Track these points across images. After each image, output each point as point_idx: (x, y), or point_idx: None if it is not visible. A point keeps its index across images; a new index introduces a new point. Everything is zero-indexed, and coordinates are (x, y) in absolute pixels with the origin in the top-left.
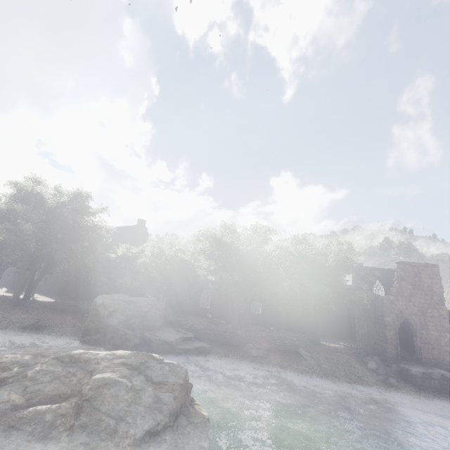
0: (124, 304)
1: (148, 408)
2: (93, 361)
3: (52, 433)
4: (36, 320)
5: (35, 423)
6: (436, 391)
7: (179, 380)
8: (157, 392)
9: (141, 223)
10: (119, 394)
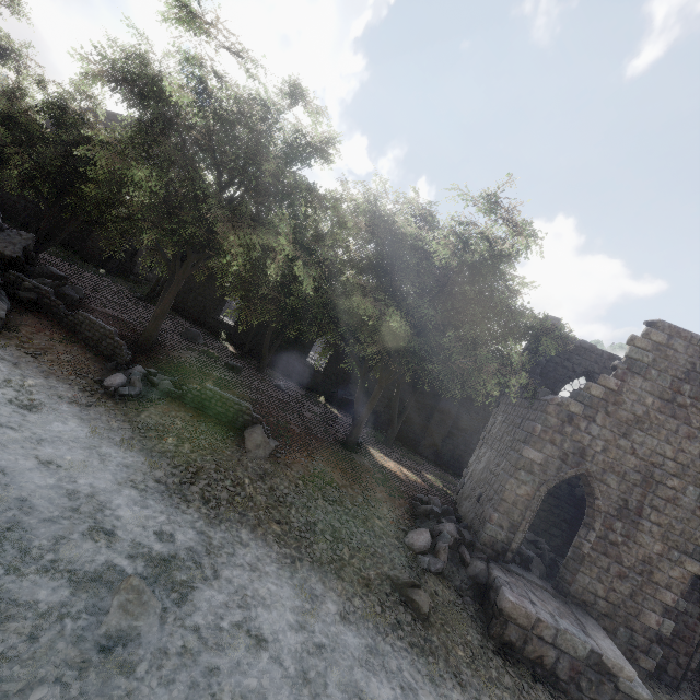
0: None
1: None
2: None
3: None
4: None
5: None
6: (544, 684)
7: None
8: None
9: None
10: None
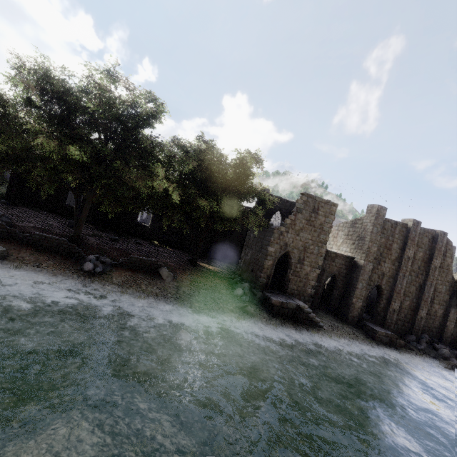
0: None
1: None
2: None
3: None
4: None
5: None
6: (286, 319)
7: None
8: None
9: None
10: None
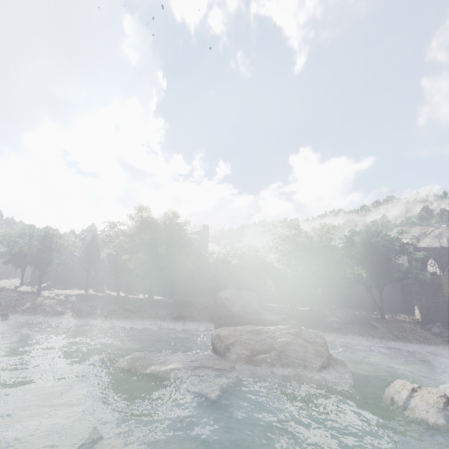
0: (236, 297)
1: (315, 355)
2: (270, 332)
3: (275, 367)
4: (179, 313)
5: (264, 363)
6: None
7: (322, 340)
8: (314, 347)
9: (206, 227)
10: (296, 349)
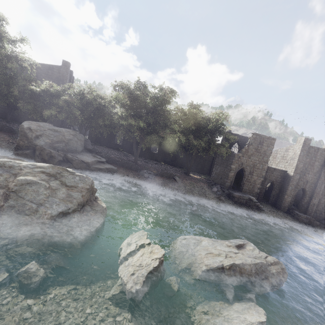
0: (49, 131)
1: (61, 200)
2: (16, 168)
3: None
4: None
5: None
6: (242, 205)
7: (86, 186)
8: (69, 192)
9: (66, 64)
10: (39, 190)
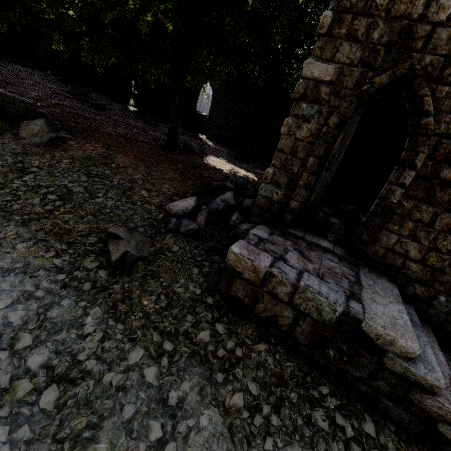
0: None
1: None
2: None
3: None
4: None
5: None
6: (269, 345)
7: None
8: None
9: None
10: None
